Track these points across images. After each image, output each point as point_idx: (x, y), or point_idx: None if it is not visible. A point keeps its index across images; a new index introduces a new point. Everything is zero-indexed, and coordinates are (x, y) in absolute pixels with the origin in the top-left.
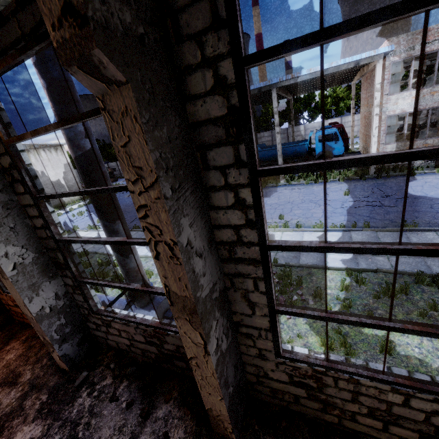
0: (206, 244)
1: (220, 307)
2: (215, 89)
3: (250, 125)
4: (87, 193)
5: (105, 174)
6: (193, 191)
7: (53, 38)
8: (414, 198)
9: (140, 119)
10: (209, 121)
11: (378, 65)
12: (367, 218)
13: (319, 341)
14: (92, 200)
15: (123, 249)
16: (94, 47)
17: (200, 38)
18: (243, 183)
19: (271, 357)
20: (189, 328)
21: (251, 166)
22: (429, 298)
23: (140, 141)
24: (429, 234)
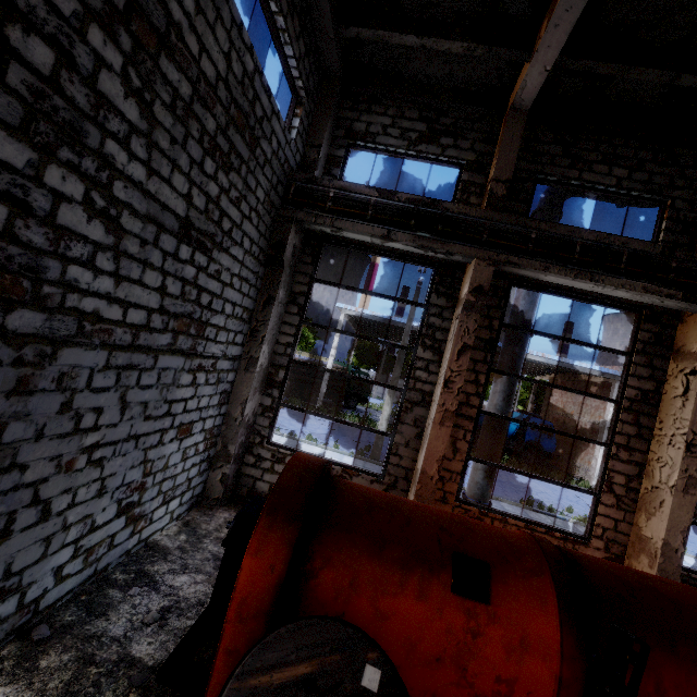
0: None
1: None
2: None
3: None
4: None
5: None
6: None
7: None
8: None
9: None
10: None
11: (616, 384)
12: None
13: None
14: None
15: None
16: None
17: None
18: None
19: None
20: None
21: None
22: None
23: None
24: None
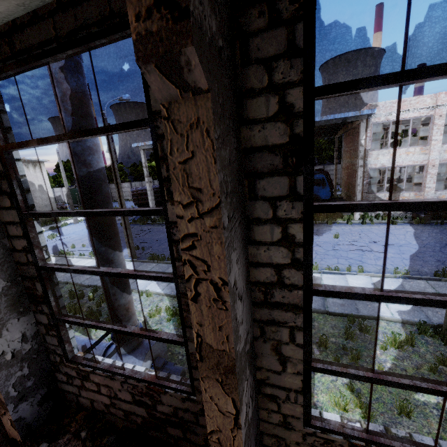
0: (245, 284)
1: (249, 362)
2: (278, 116)
3: (312, 156)
4: (94, 214)
5: (108, 195)
6: (240, 221)
7: (134, 29)
8: (400, 246)
9: (214, 134)
10: (265, 148)
11: (362, 124)
12: (359, 262)
13: (331, 399)
14: (89, 223)
15: (116, 281)
16: (188, 44)
17: (270, 63)
18: (294, 218)
19: (299, 426)
20: (219, 392)
21: (306, 200)
22: (435, 351)
23: (207, 159)
24: (420, 282)
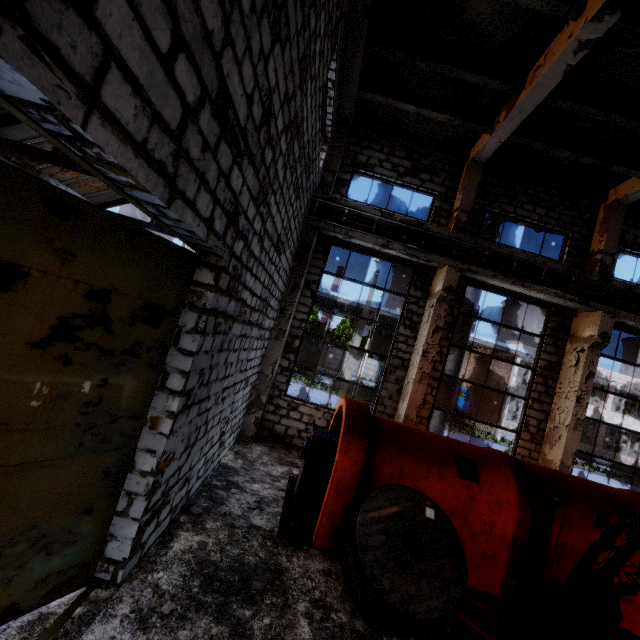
0: None
1: None
2: None
3: None
4: (637, 400)
5: None
6: None
7: None
8: None
9: None
10: None
11: (518, 358)
12: None
13: None
14: None
15: None
16: None
17: None
18: None
19: None
20: None
21: None
22: None
23: None
24: None
